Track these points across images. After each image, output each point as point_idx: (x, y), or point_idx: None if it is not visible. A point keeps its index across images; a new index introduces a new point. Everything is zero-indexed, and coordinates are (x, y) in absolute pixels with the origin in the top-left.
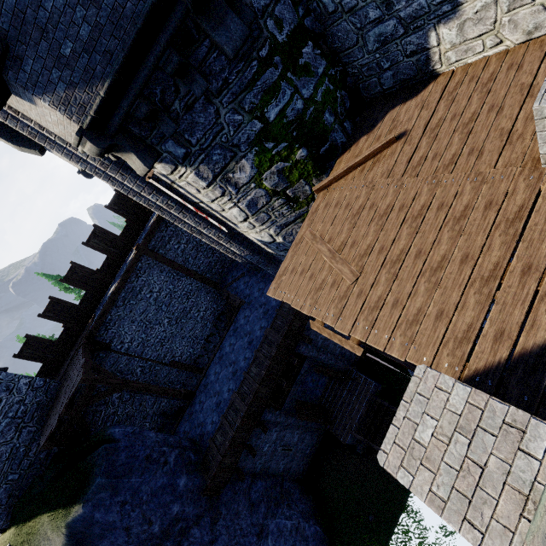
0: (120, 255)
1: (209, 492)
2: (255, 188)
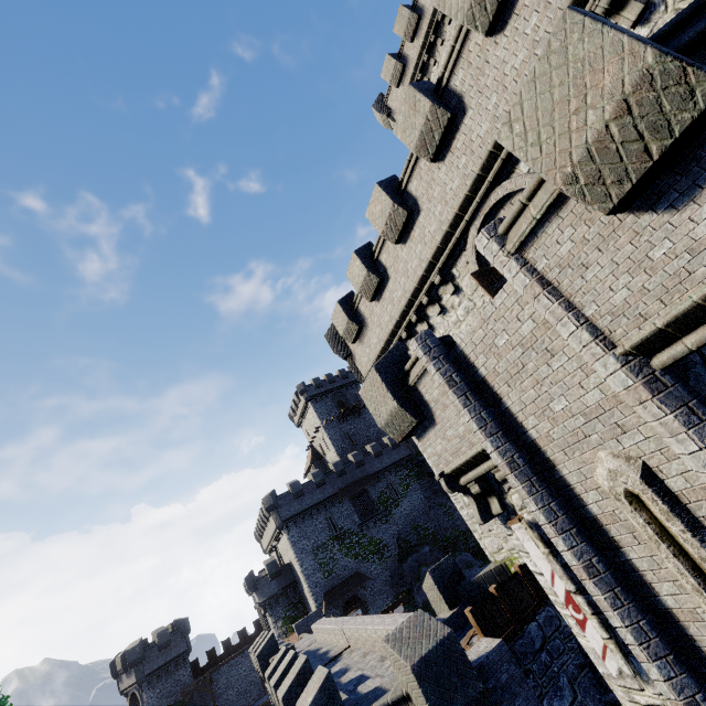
0: (243, 644)
1: None
2: (281, 629)
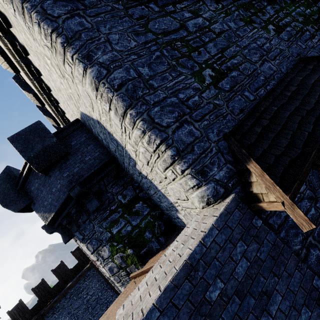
0: (85, 263)
1: None
2: (111, 262)
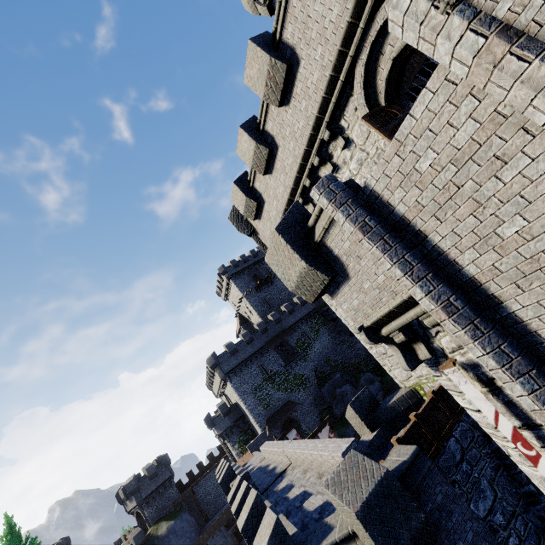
0: (213, 463)
1: (197, 542)
2: (238, 450)
